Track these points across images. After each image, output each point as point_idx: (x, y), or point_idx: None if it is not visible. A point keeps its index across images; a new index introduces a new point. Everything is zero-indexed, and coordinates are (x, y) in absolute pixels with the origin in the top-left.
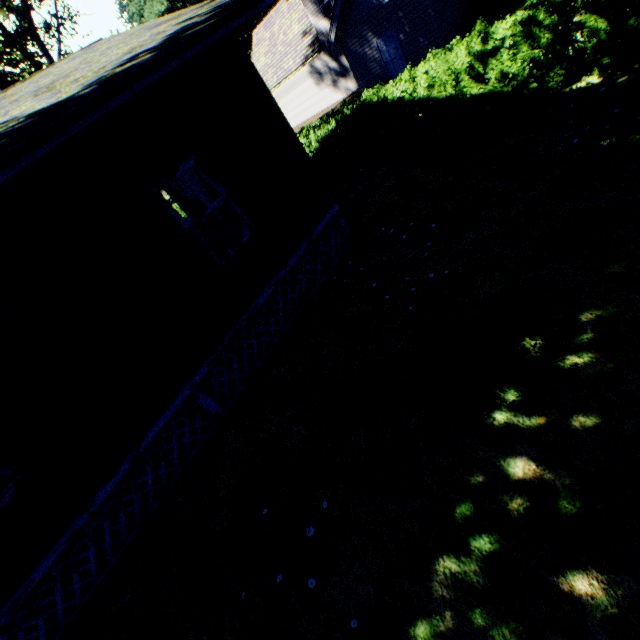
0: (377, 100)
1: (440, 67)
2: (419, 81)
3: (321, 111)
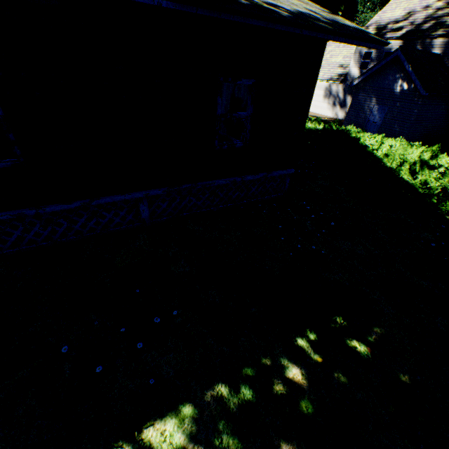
0: (354, 136)
1: (400, 150)
2: (383, 147)
3: (313, 112)
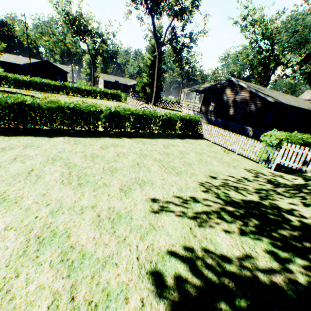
0: None
1: None
2: None
3: None
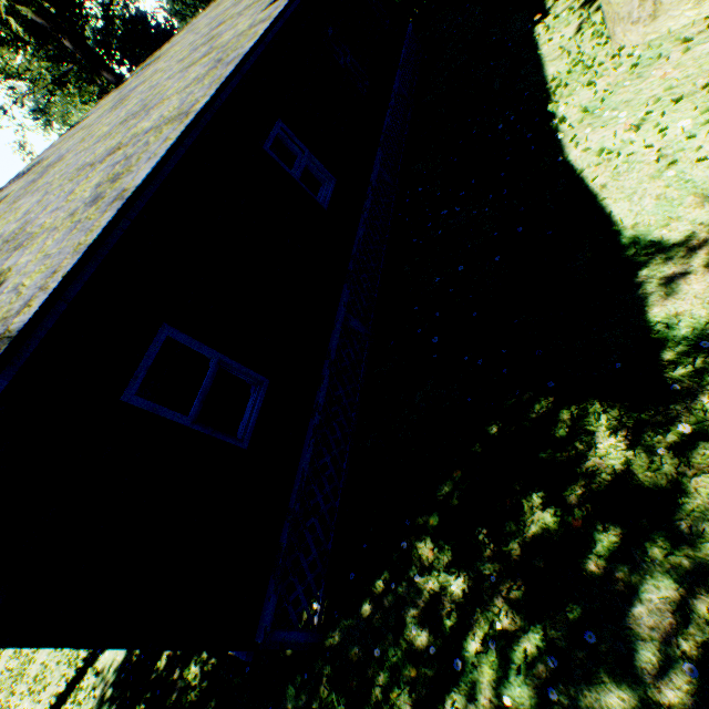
0: None
1: None
2: None
3: None
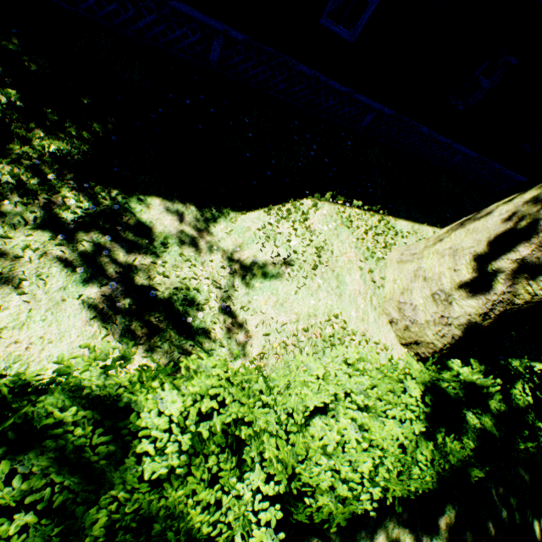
0: None
1: None
2: None
3: None
